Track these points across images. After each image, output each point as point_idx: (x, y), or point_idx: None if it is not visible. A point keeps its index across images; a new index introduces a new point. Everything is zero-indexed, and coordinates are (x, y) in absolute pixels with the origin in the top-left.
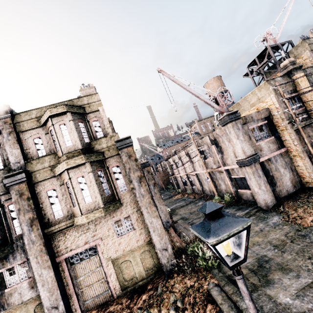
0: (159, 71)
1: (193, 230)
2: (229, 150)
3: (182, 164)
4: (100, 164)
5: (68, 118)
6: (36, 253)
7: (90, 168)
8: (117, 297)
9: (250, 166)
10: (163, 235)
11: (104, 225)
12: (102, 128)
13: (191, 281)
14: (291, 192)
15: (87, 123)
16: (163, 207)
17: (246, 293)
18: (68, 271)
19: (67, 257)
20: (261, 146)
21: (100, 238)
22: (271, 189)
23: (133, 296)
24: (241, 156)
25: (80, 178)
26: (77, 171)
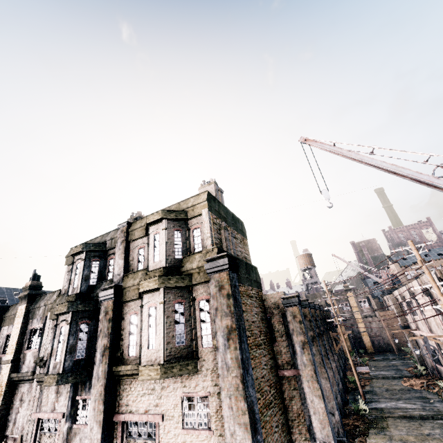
0: (302, 142)
1: None
2: None
3: (419, 310)
4: (184, 292)
5: (163, 226)
6: (97, 394)
7: (164, 297)
8: None
9: None
10: None
11: (171, 394)
12: (202, 238)
13: None
14: None
15: (187, 232)
16: (317, 402)
17: None
18: None
19: (126, 420)
20: None
21: (161, 414)
22: None
23: None
24: None
25: (152, 309)
26: (150, 298)
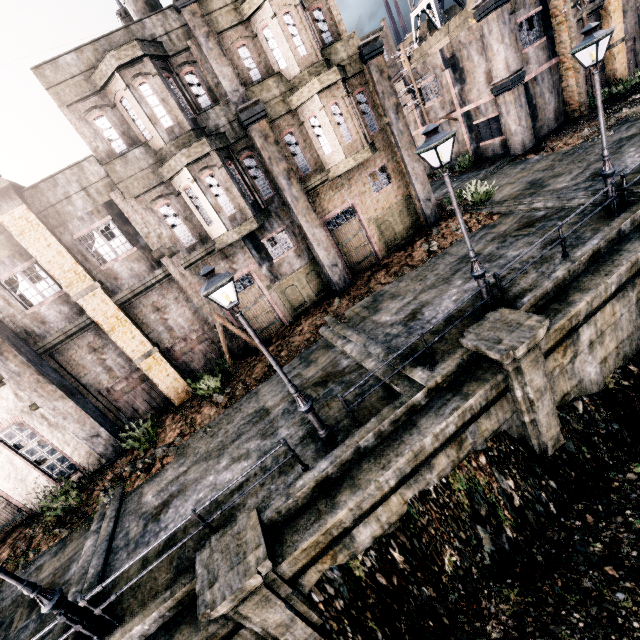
0: None
1: (575, 49)
2: (477, 72)
3: None
4: (346, 87)
5: None
6: (303, 211)
7: (343, 90)
8: (383, 257)
9: (513, 90)
10: (425, 184)
11: (359, 180)
12: (329, 24)
13: (466, 216)
14: (552, 129)
15: (307, 15)
16: None
17: (598, 81)
18: (330, 236)
19: (325, 223)
20: (528, 56)
21: (358, 195)
22: (531, 125)
23: (403, 249)
24: (501, 75)
25: (334, 107)
26: (329, 96)
